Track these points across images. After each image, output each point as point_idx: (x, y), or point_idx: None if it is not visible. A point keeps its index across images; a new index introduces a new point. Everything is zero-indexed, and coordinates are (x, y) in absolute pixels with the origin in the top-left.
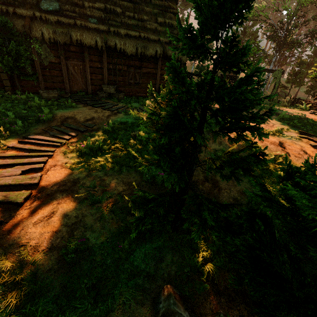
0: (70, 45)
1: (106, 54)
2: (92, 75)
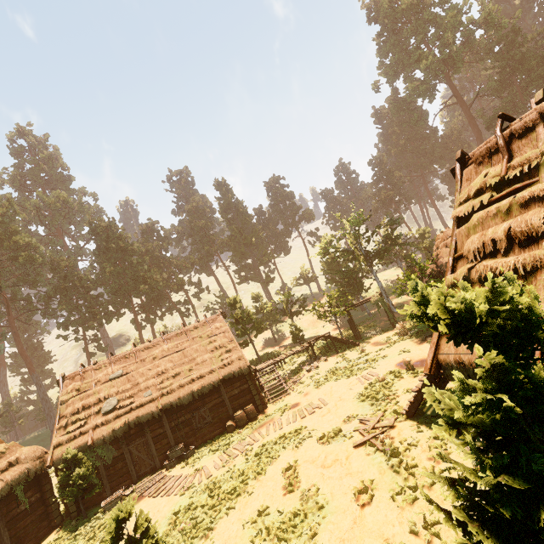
0: (130, 429)
1: (165, 416)
2: (157, 444)
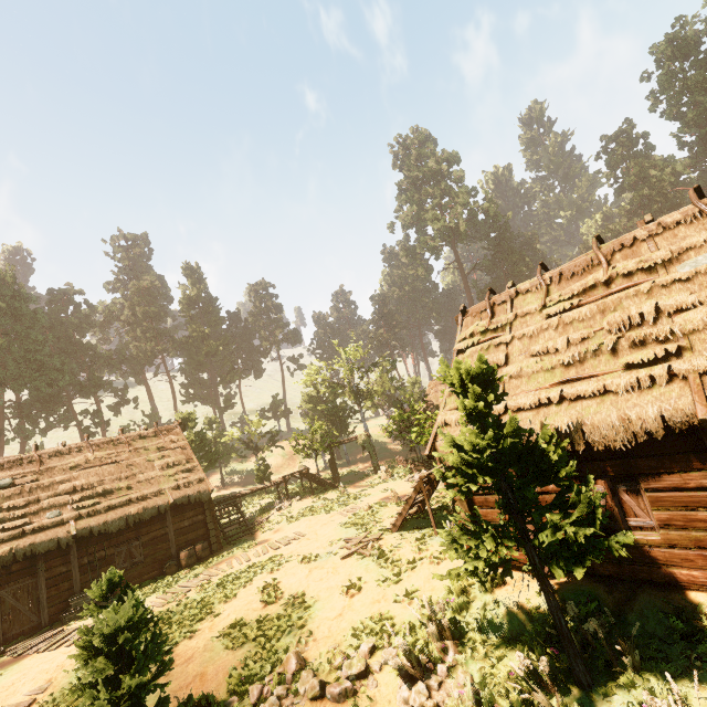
0: (11, 564)
1: (76, 547)
2: (52, 590)
